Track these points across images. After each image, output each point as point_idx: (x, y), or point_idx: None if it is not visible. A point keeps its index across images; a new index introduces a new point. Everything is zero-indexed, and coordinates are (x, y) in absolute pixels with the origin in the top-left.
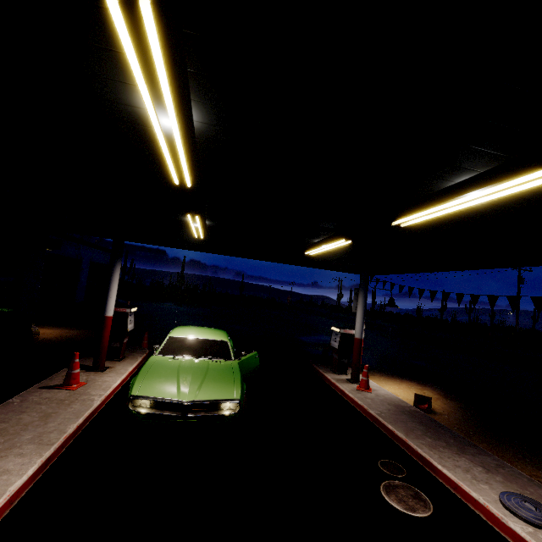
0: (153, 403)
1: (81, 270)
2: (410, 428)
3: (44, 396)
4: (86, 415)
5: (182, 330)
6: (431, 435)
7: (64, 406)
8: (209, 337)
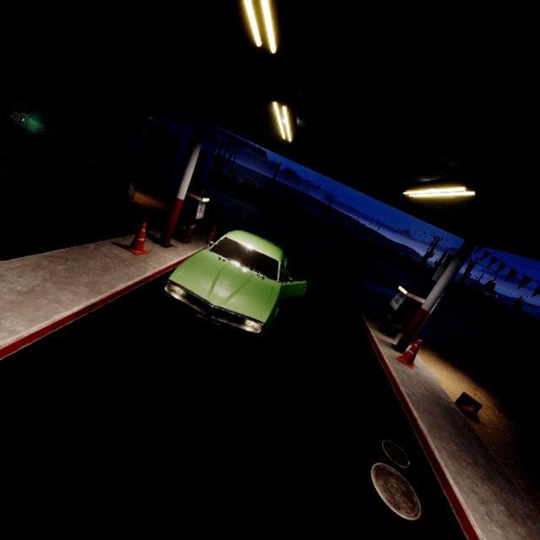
0: (186, 293)
1: (179, 149)
2: (437, 425)
3: (112, 251)
4: (136, 280)
5: (239, 235)
6: (459, 444)
7: (123, 266)
8: (262, 251)
